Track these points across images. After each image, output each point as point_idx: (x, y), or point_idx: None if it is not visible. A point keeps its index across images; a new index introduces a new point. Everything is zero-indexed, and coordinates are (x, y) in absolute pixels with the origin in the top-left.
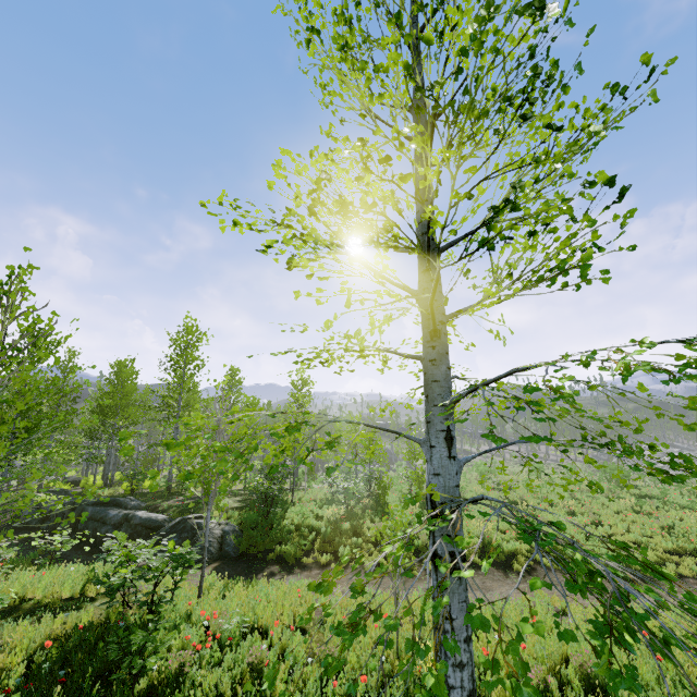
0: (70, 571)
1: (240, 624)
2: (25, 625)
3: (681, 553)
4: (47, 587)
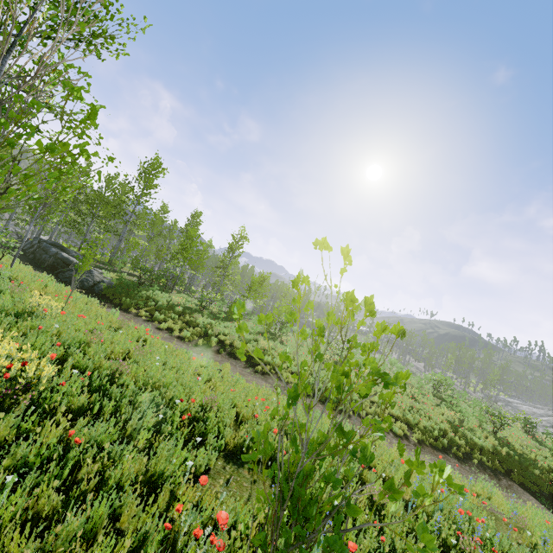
0: None
1: (8, 277)
2: None
3: (401, 421)
4: None
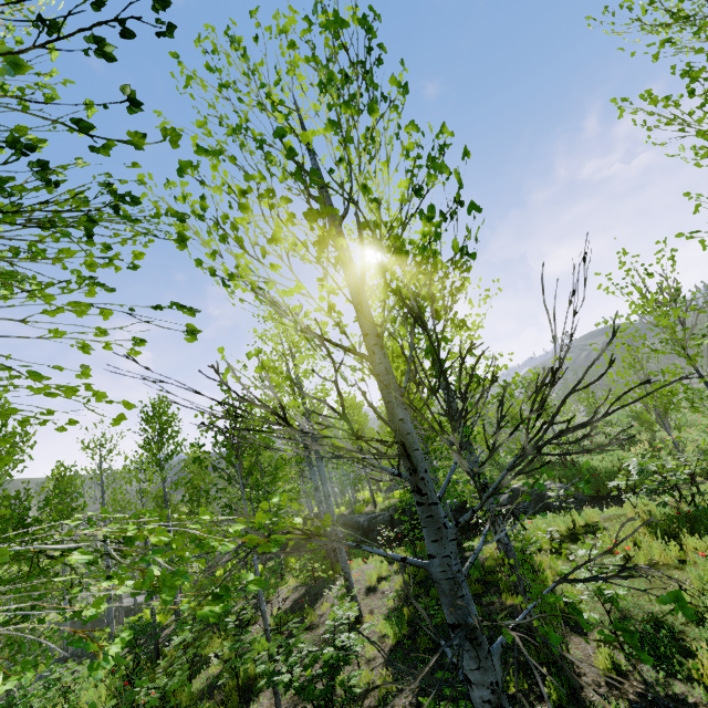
0: (534, 520)
1: None
2: (593, 540)
3: None
4: (565, 521)
